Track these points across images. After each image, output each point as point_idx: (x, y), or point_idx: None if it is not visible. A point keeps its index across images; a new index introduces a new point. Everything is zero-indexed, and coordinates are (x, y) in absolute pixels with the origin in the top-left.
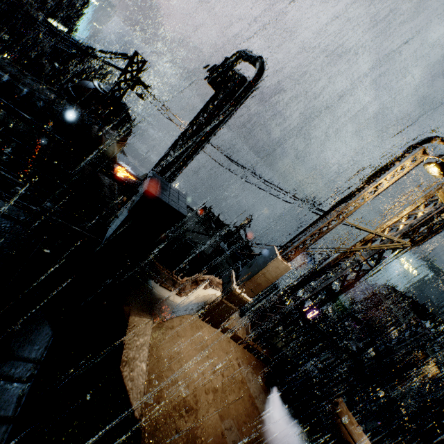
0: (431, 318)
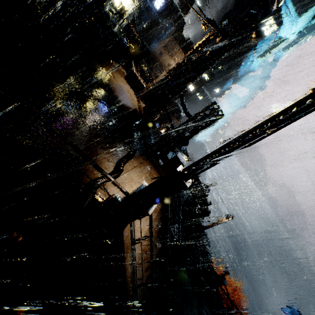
0: None
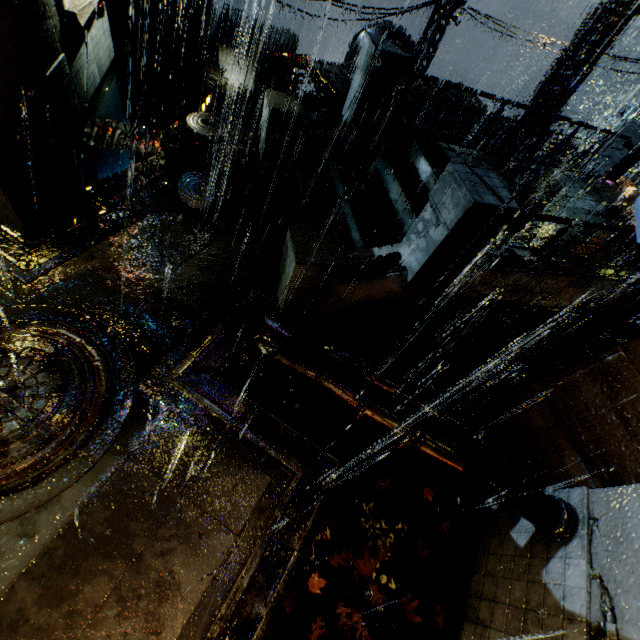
0: None
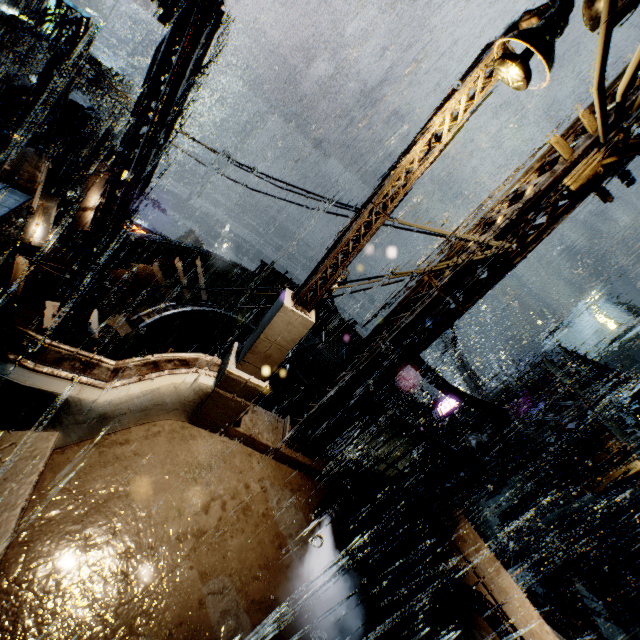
0: (628, 387)
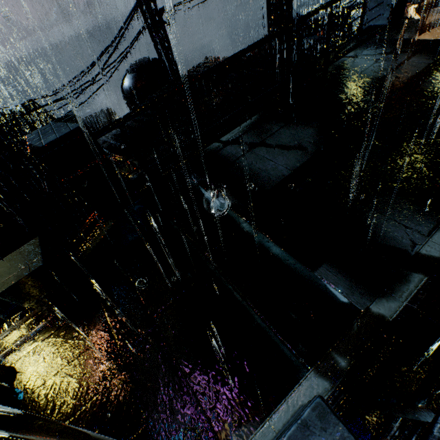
0: None
